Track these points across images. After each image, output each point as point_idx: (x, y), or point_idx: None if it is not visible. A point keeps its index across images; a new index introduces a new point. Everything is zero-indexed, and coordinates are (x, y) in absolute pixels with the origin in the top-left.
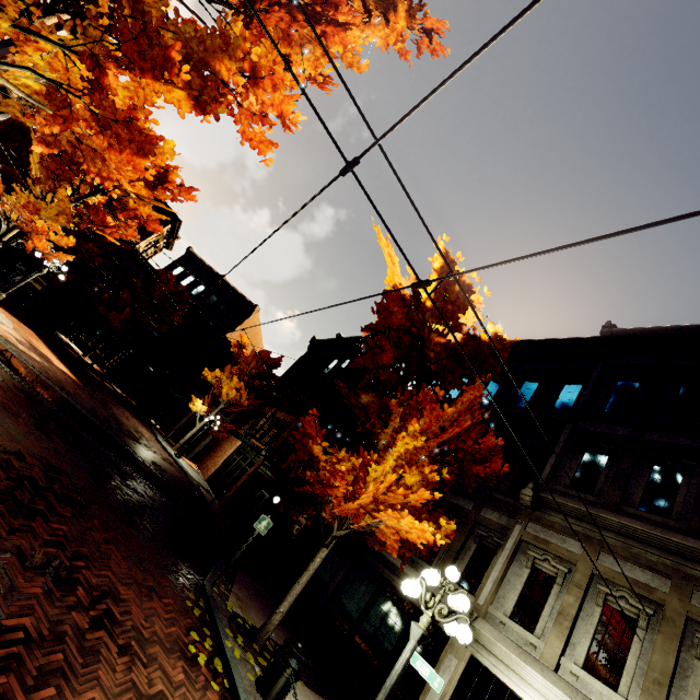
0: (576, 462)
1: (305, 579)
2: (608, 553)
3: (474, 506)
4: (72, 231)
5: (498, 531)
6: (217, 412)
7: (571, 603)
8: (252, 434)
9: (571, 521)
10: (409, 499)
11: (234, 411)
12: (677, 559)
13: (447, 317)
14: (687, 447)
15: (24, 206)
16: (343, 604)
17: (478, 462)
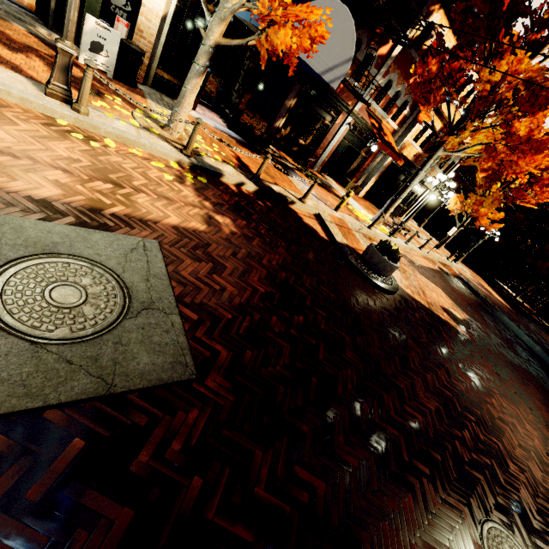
0: None
1: None
2: None
3: None
4: (502, 208)
5: None
6: None
7: None
8: None
9: None
10: None
11: None
12: None
13: None
14: None
15: (474, 203)
16: None
17: None
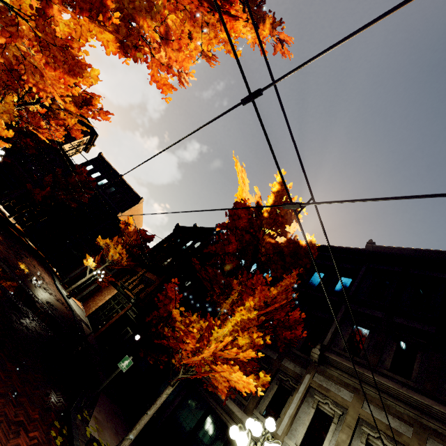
0: (348, 332)
1: (153, 411)
2: (370, 403)
3: (277, 357)
4: (16, 128)
5: (293, 377)
6: (103, 268)
7: (344, 439)
8: (126, 286)
9: (345, 375)
10: (239, 355)
11: (115, 268)
12: (417, 412)
13: (277, 226)
14: (420, 330)
15: None
16: (177, 424)
17: (287, 328)
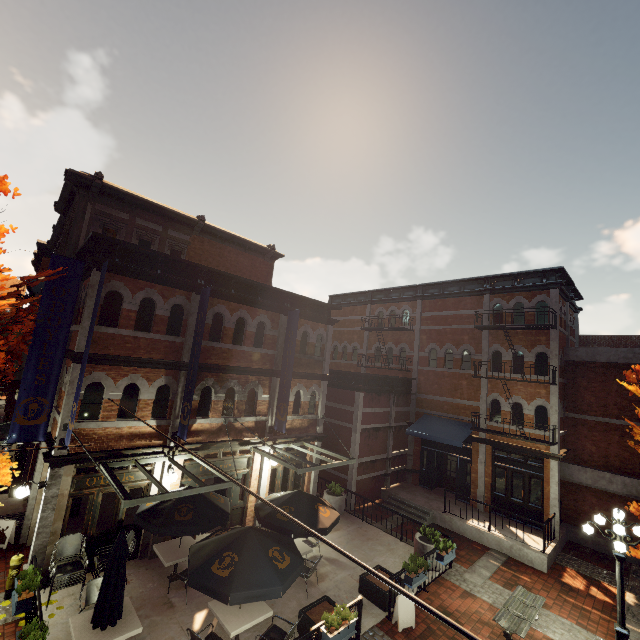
0: None
1: None
2: None
3: None
4: None
5: None
6: None
7: None
8: None
9: None
10: None
11: None
12: None
13: None
14: None
15: None
16: None
17: None
